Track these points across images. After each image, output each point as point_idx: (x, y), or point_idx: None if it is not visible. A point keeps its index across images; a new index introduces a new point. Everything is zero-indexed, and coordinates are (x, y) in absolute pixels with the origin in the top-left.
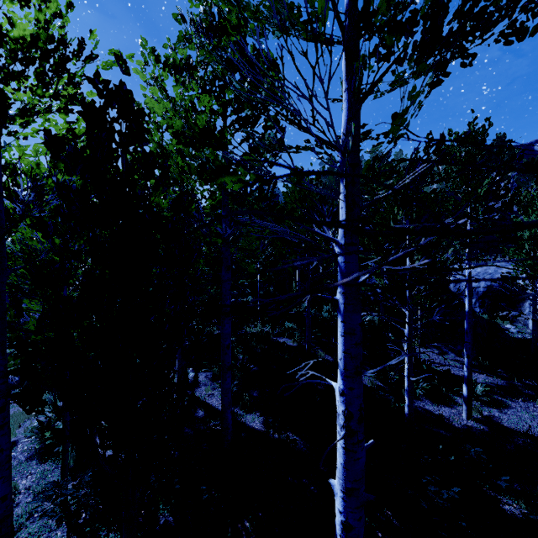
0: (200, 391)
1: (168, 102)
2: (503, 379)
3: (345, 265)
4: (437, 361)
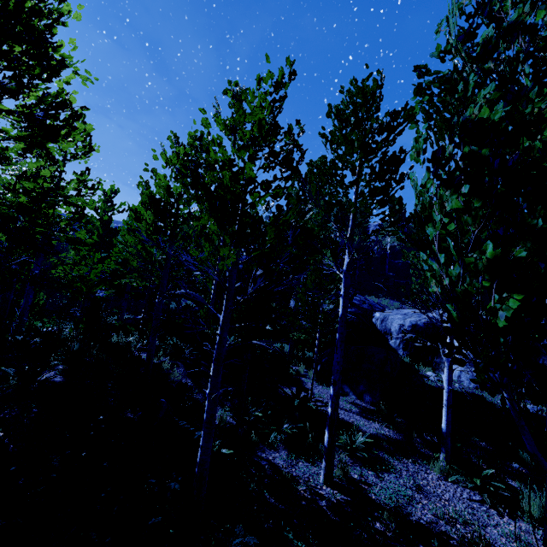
0: None
1: None
2: (401, 432)
3: None
4: None
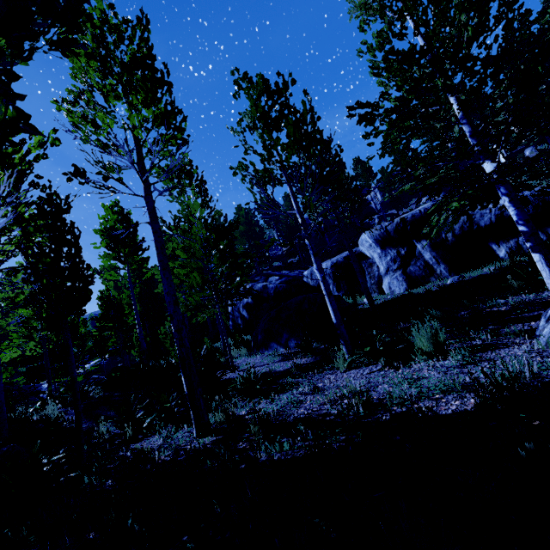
0: None
1: None
2: (320, 355)
3: None
4: (256, 365)
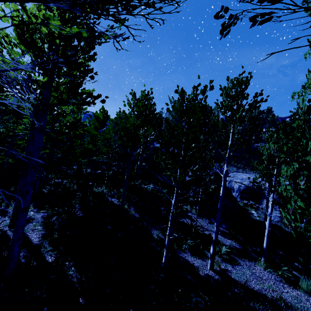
0: (30, 226)
1: None
2: (241, 244)
3: None
4: (206, 227)
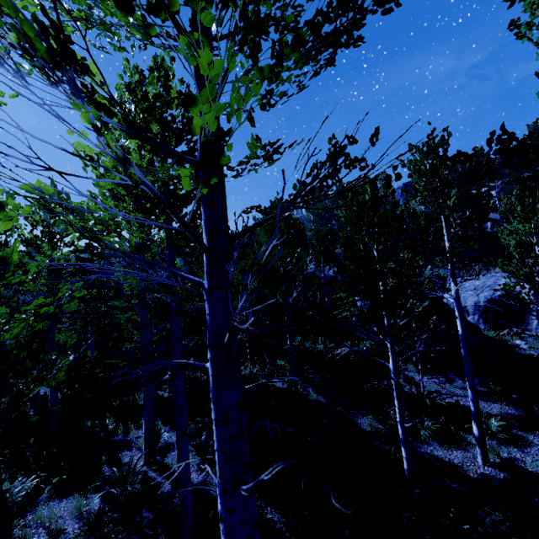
0: (173, 456)
1: (100, 144)
2: (520, 407)
3: (211, 318)
4: (444, 390)
